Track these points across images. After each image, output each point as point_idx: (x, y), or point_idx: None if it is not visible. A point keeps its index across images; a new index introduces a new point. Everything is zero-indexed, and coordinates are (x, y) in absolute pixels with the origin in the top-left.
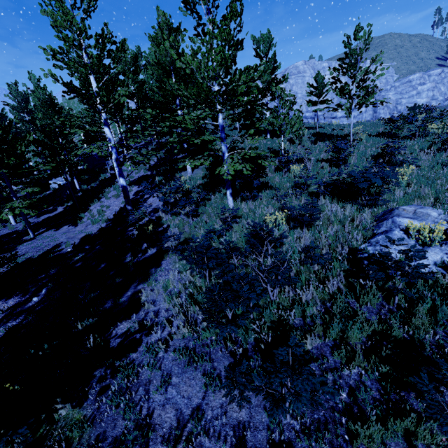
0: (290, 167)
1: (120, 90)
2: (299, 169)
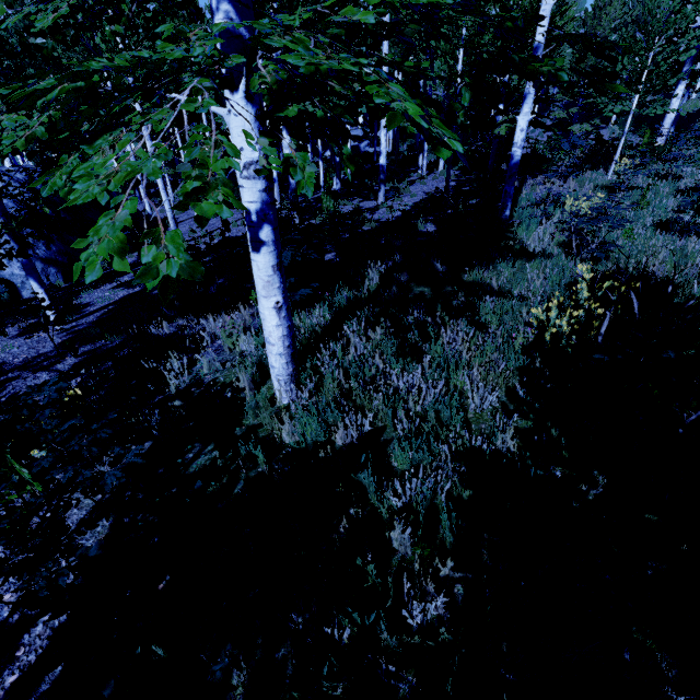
0: None
1: None
2: None
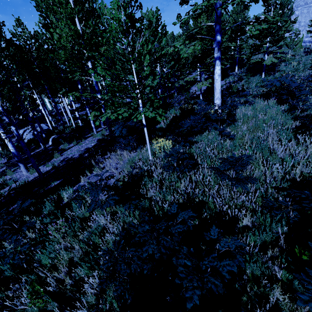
0: (290, 64)
1: (224, 36)
2: (295, 64)
